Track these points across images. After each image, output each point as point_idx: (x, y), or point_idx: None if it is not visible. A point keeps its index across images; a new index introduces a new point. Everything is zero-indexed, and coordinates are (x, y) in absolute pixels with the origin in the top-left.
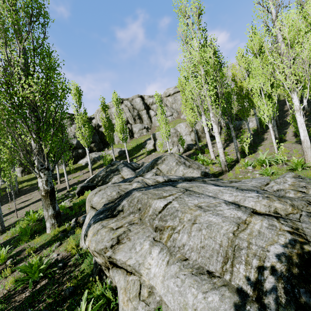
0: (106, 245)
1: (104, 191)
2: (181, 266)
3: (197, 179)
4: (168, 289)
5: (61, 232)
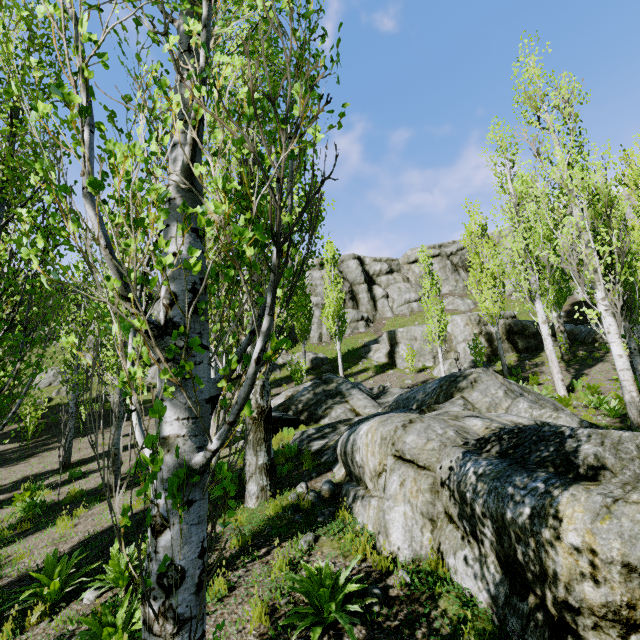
0: None
1: (427, 425)
2: None
3: None
4: None
5: (291, 509)
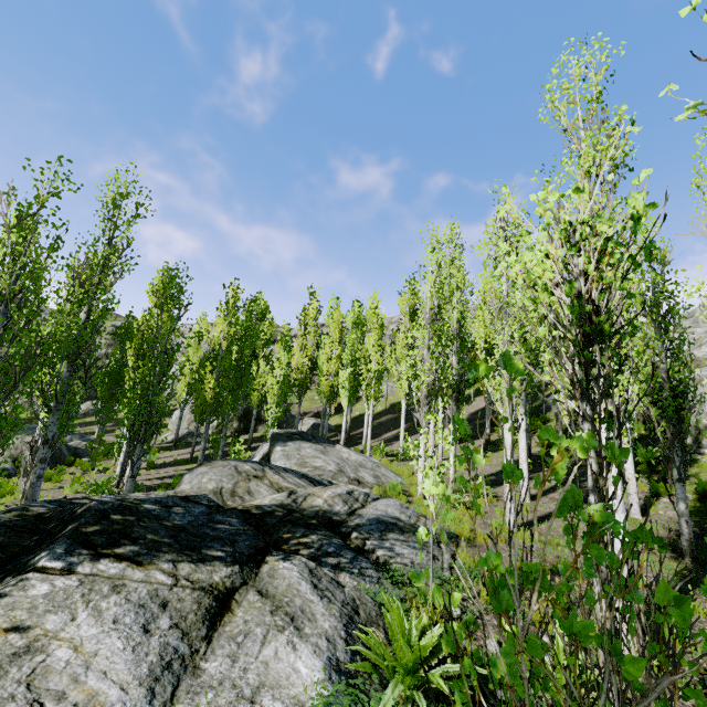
0: None
1: None
2: None
3: None
4: None
5: None
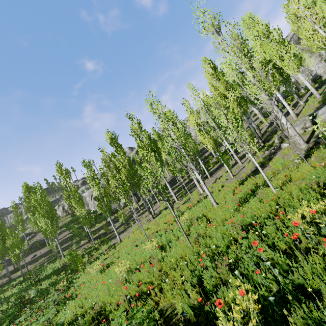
0: None
1: None
2: None
3: None
4: None
5: None
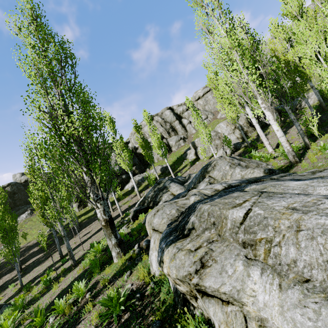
0: (189, 271)
1: (163, 211)
2: (305, 290)
3: (262, 178)
4: (294, 324)
5: (128, 260)
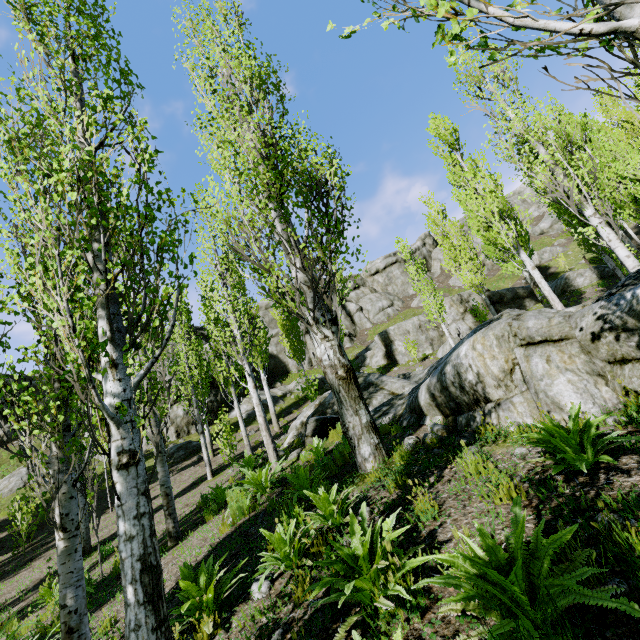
0: None
1: (537, 310)
2: None
3: None
4: None
5: (421, 450)
